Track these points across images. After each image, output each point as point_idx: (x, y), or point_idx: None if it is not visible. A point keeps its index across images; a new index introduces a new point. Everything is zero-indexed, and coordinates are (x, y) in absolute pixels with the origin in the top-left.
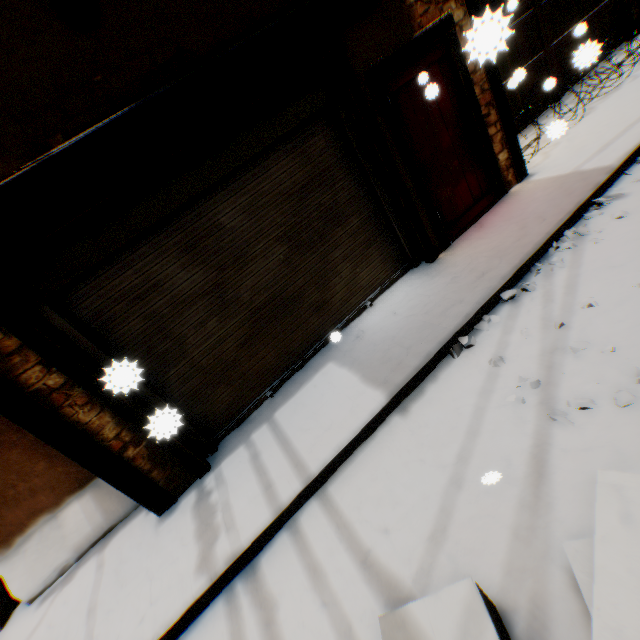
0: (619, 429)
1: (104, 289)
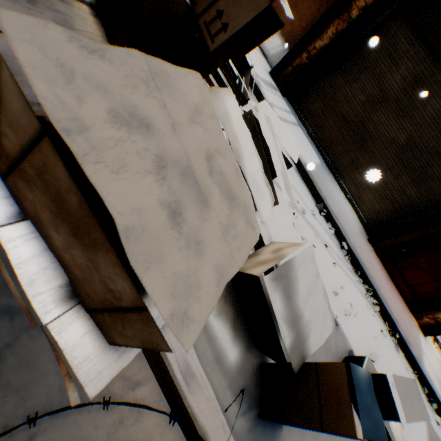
0: (287, 214)
1: (399, 35)
